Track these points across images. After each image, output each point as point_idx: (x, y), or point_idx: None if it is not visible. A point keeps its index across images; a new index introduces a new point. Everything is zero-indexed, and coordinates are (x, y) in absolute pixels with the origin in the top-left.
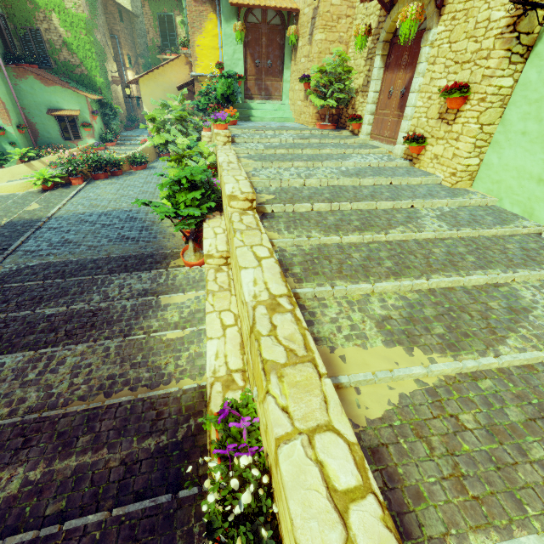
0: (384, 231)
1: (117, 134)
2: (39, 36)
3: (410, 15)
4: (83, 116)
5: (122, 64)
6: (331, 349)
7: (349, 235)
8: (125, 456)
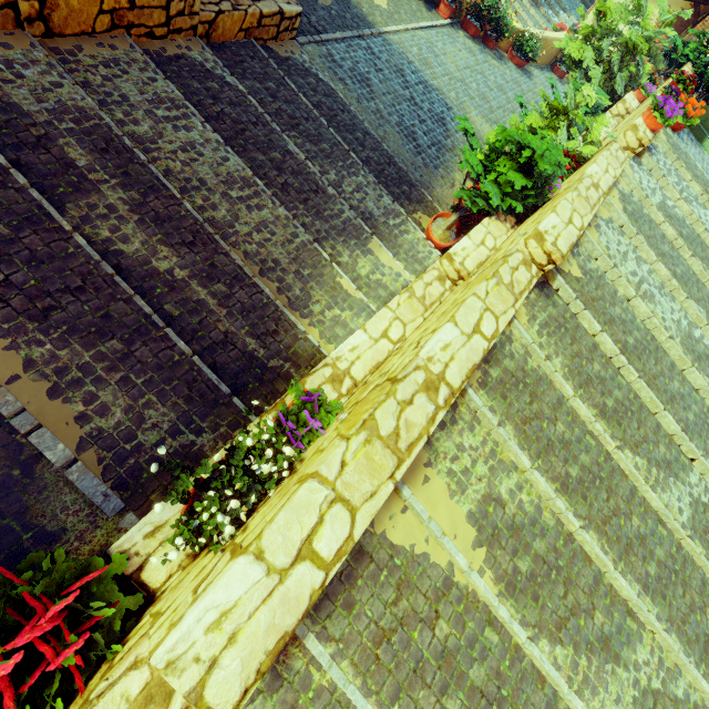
0: (621, 444)
1: None
2: None
3: None
4: None
5: None
6: (428, 463)
7: (584, 404)
8: (231, 331)
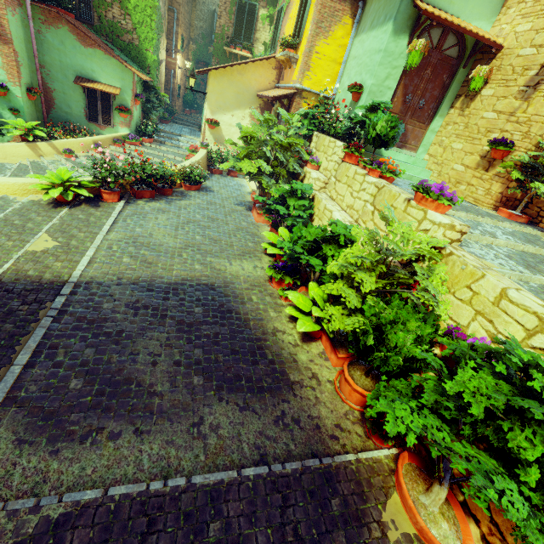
0: None
1: (159, 129)
2: None
3: None
4: (123, 97)
5: (174, 44)
6: None
7: None
8: None
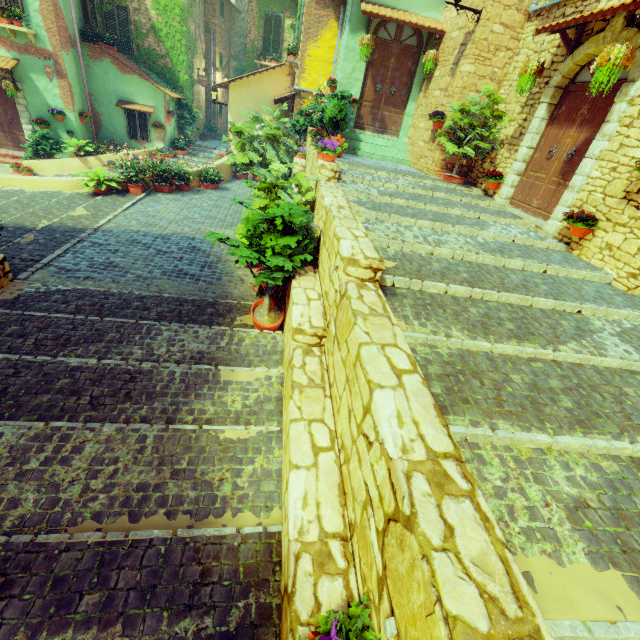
0: (552, 346)
1: (191, 142)
2: (126, 16)
3: (615, 59)
4: (157, 115)
5: (212, 63)
6: None
7: (504, 344)
8: None
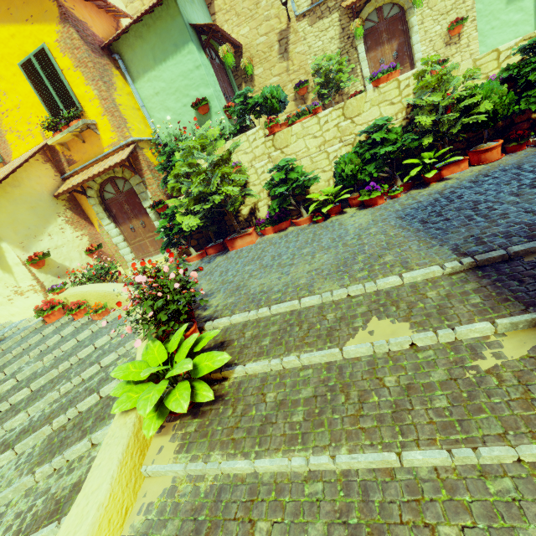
0: None
1: None
2: None
3: None
4: None
5: None
6: None
7: None
8: None
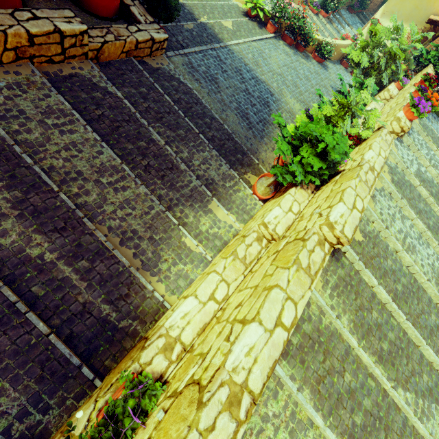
0: (395, 384)
1: (337, 10)
2: None
3: None
4: None
5: None
6: None
7: (366, 353)
8: (89, 301)
